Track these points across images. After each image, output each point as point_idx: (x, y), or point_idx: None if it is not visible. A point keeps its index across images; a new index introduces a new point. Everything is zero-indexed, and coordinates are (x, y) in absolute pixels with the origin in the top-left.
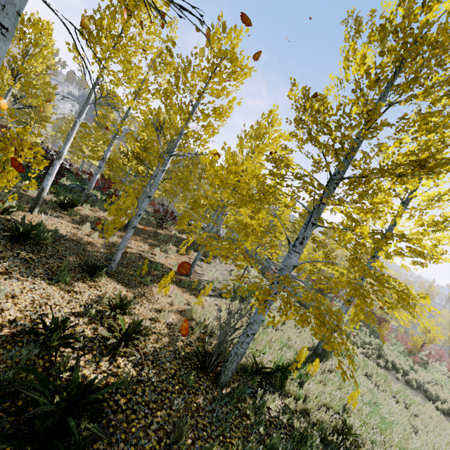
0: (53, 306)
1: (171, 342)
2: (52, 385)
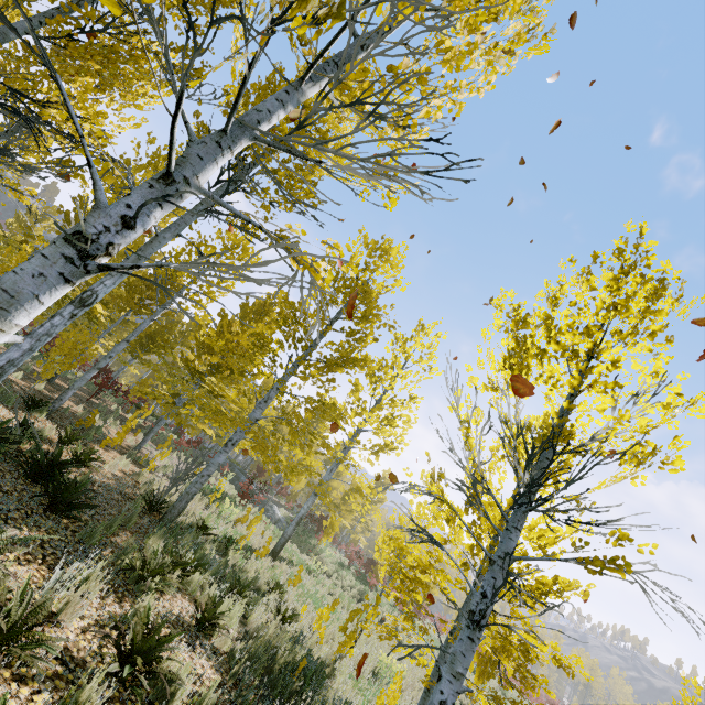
0: (6, 417)
1: (117, 485)
2: (39, 452)
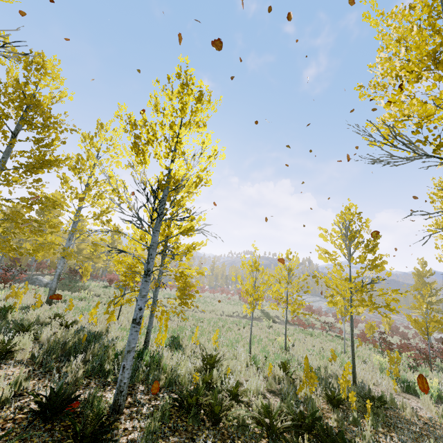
0: None
1: None
2: None
